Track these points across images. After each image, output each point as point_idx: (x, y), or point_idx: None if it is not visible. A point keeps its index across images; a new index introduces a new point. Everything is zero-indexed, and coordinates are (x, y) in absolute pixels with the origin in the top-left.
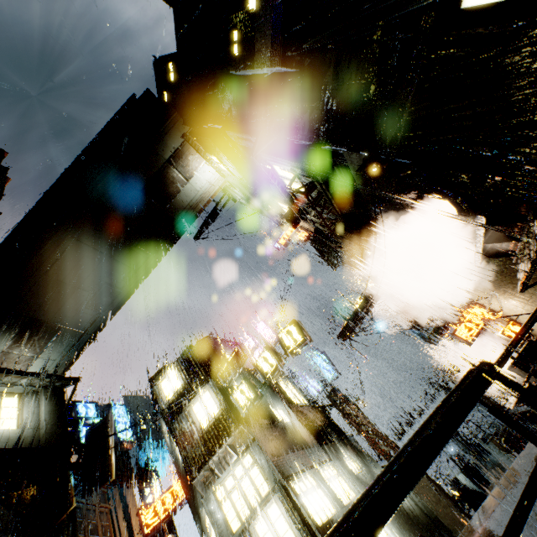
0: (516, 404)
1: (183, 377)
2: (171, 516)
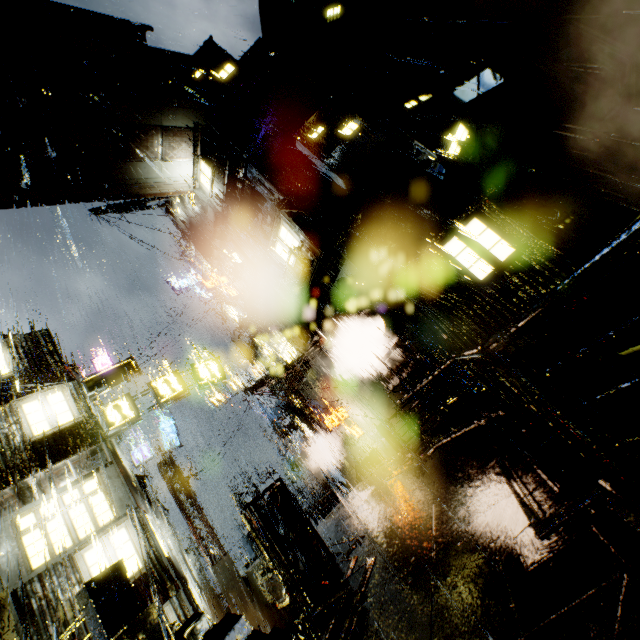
0: (310, 507)
1: (18, 363)
2: None
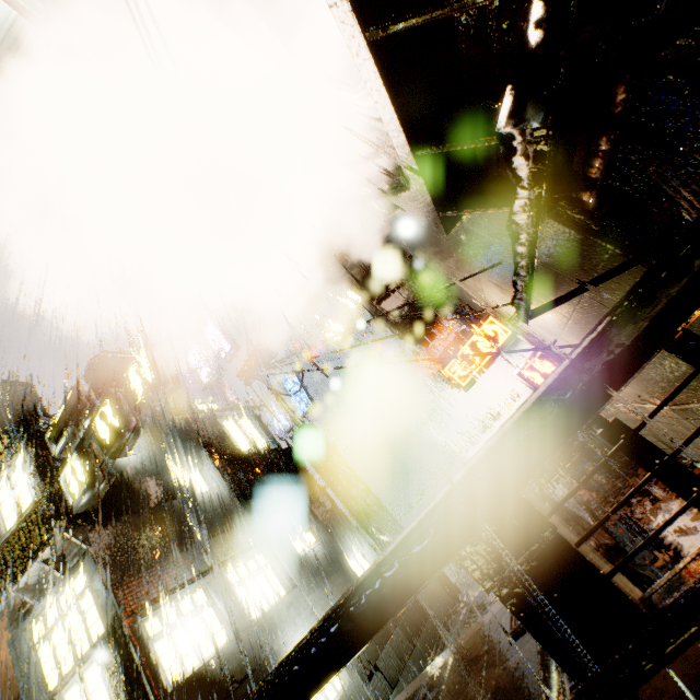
0: None
1: None
2: None
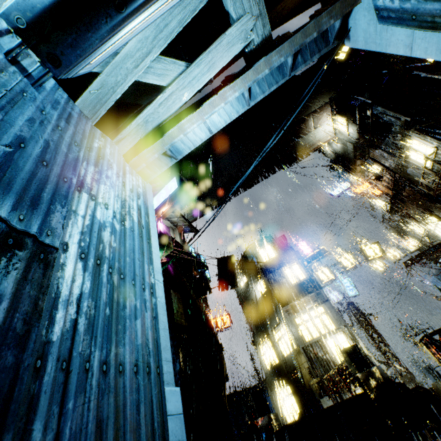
0: None
1: (277, 252)
2: (219, 331)
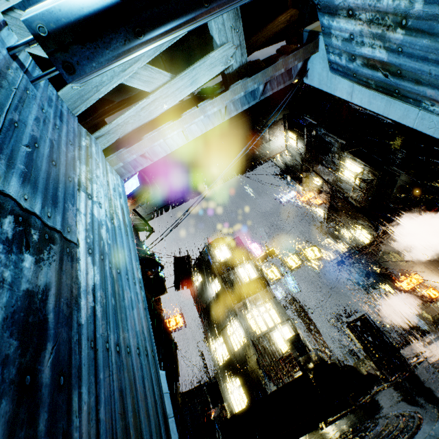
0: (398, 343)
1: (232, 252)
2: (172, 332)
